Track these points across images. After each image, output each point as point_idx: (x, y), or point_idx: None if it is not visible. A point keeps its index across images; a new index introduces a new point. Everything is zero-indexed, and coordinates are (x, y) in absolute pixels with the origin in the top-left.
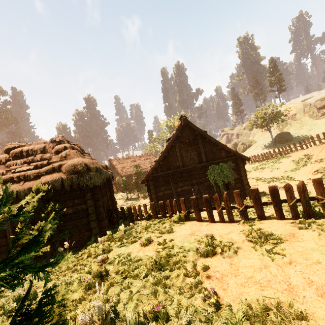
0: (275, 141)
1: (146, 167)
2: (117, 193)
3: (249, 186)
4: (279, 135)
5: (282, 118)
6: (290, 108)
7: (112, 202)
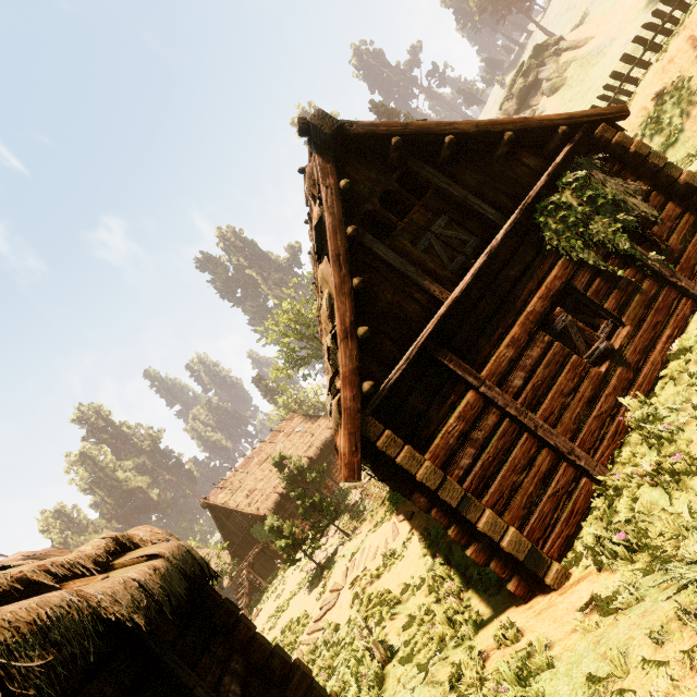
0: None
1: (304, 448)
2: (281, 574)
3: None
4: None
5: None
6: None
7: (285, 689)
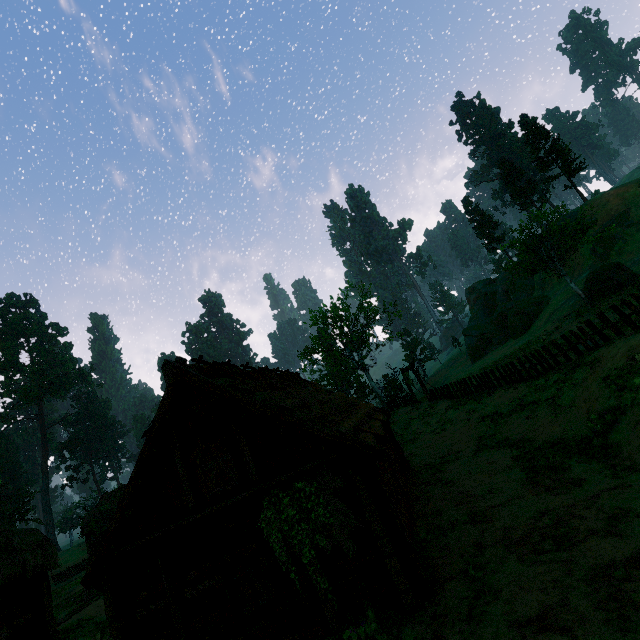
0: (590, 294)
1: None
2: None
3: (408, 551)
4: (593, 276)
5: (596, 229)
6: (609, 203)
7: None
